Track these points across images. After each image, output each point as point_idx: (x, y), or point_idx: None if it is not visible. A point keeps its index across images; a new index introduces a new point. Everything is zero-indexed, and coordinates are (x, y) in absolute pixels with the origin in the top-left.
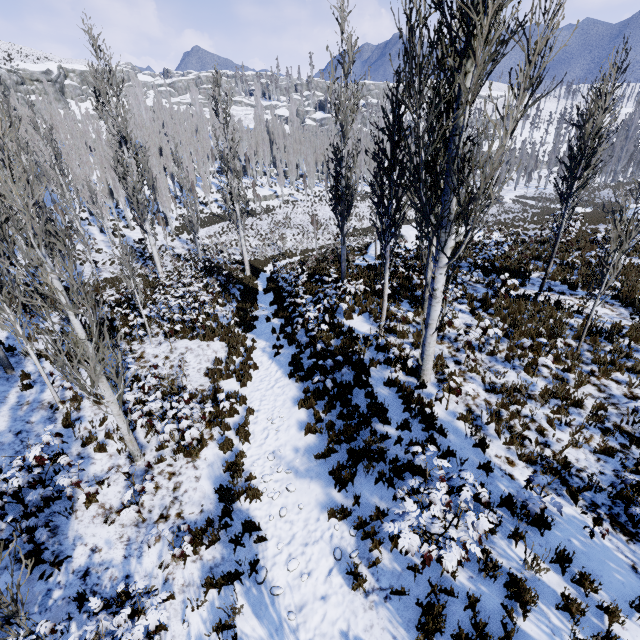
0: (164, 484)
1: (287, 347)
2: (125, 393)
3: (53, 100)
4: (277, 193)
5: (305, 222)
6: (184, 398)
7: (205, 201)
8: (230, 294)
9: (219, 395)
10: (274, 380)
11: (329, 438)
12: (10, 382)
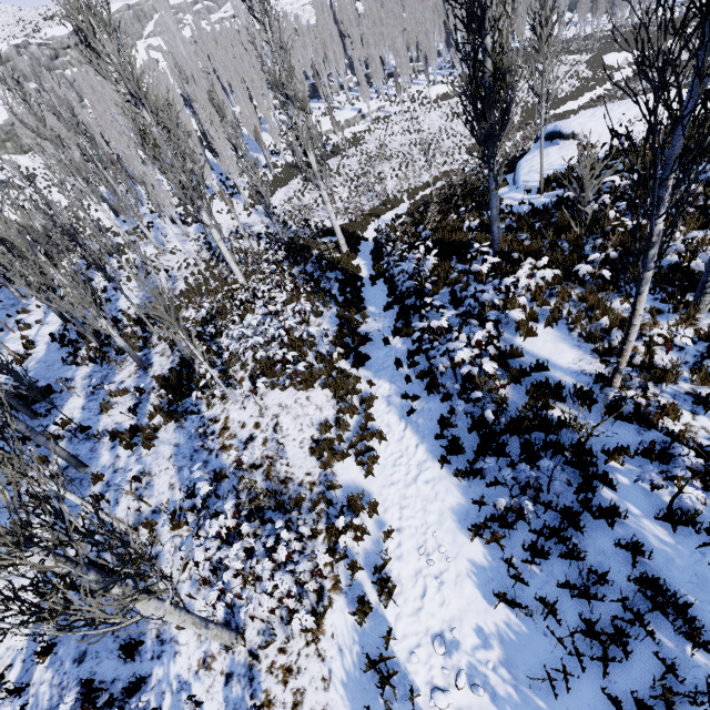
0: (278, 695)
1: (425, 397)
2: (209, 502)
3: (87, 67)
4: (362, 112)
5: (406, 145)
6: (280, 556)
7: (277, 149)
8: (326, 292)
9: (335, 493)
10: (415, 465)
11: (554, 647)
12: (83, 487)
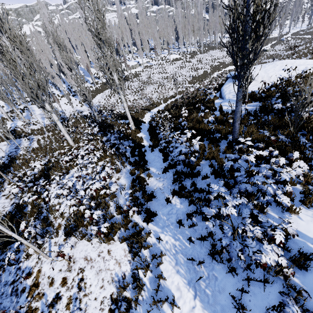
0: None
1: (209, 263)
2: None
3: None
4: (139, 62)
5: (160, 78)
6: None
7: (98, 76)
8: (122, 154)
9: None
10: None
11: None
12: None
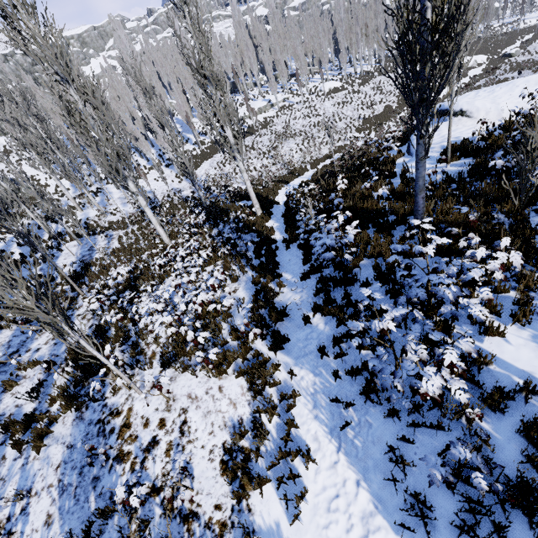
0: None
1: (361, 405)
2: None
3: None
4: (271, 102)
5: (306, 126)
6: None
7: (204, 130)
8: (242, 254)
9: None
10: (359, 517)
11: None
12: None
